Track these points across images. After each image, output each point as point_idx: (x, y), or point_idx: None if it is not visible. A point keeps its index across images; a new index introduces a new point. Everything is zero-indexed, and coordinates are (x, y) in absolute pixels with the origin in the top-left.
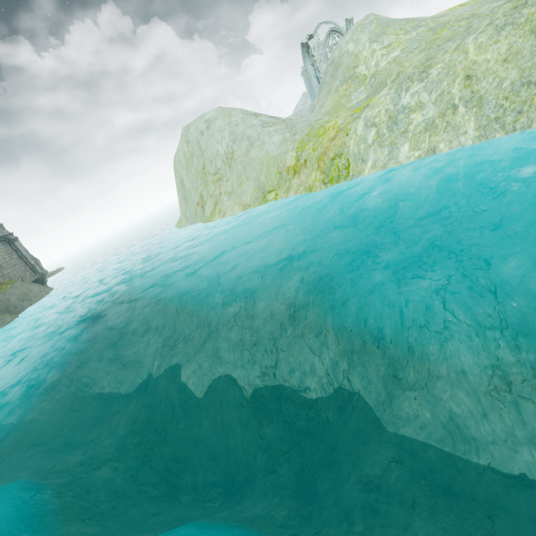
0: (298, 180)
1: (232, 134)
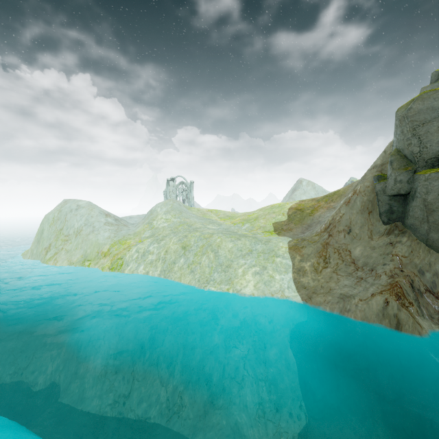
0: (103, 261)
1: (87, 220)
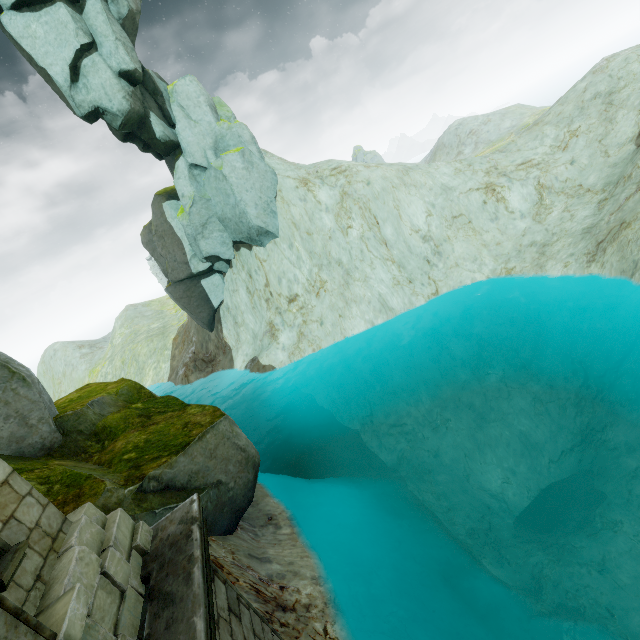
0: None
1: (65, 361)
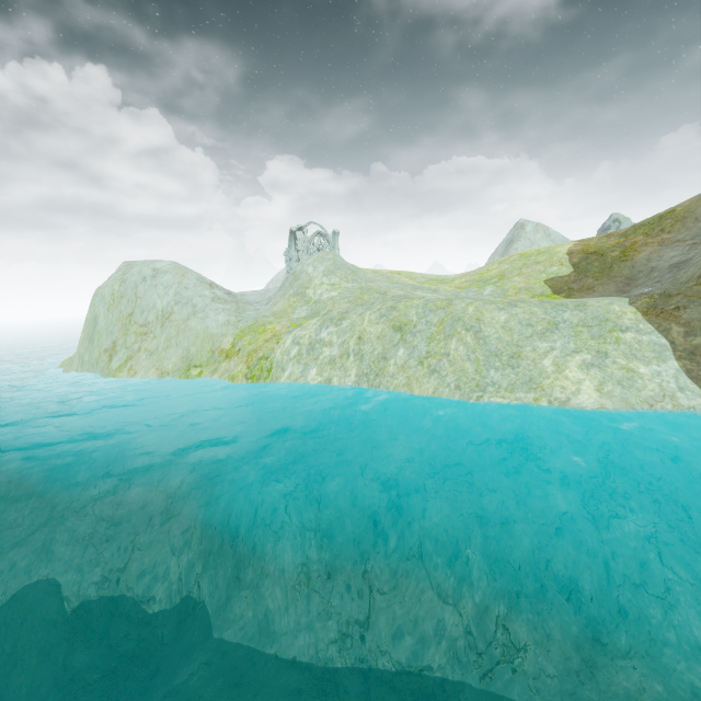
0: (227, 365)
1: (178, 295)
